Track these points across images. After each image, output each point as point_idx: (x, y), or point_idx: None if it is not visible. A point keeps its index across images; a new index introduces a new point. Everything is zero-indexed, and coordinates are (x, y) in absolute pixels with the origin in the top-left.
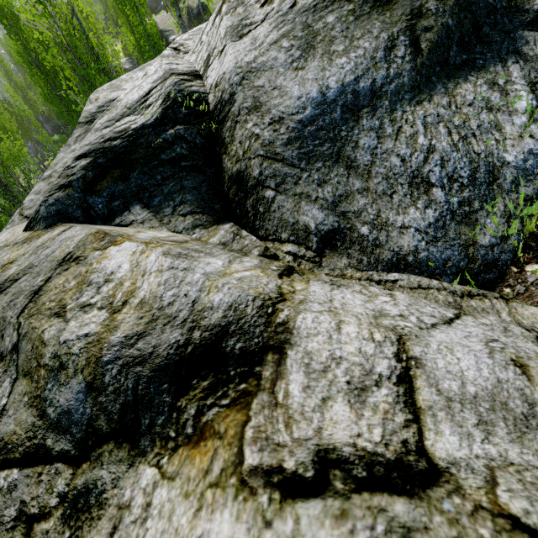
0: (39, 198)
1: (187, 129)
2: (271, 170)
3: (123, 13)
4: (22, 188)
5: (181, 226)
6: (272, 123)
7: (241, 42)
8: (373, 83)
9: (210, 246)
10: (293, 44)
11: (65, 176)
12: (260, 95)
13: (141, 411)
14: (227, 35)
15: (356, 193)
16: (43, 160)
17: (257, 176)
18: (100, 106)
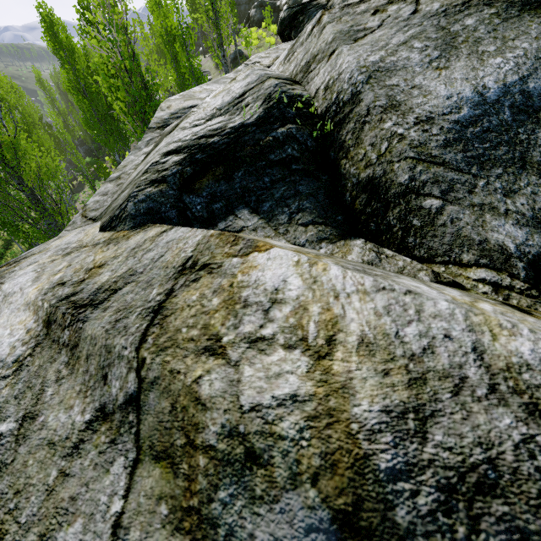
0: (106, 200)
1: (299, 129)
2: (429, 174)
3: (169, 53)
4: (53, 202)
5: (302, 238)
6: (419, 123)
7: (358, 44)
8: None
9: (363, 264)
10: (428, 44)
11: (155, 171)
12: (395, 93)
13: None
14: (337, 39)
15: None
16: (72, 180)
17: (406, 181)
18: (173, 113)
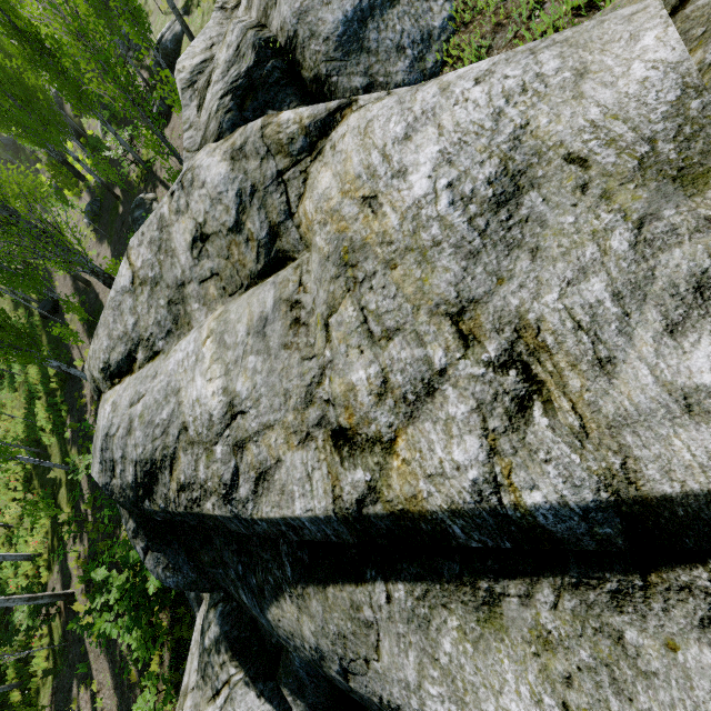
0: (195, 140)
1: (277, 62)
2: (332, 67)
3: None
4: (50, 227)
5: None
6: (324, 42)
7: None
8: (369, 2)
9: None
10: None
11: (223, 108)
12: (312, 27)
13: (325, 127)
14: None
15: (374, 64)
16: None
17: (326, 73)
18: (191, 72)
